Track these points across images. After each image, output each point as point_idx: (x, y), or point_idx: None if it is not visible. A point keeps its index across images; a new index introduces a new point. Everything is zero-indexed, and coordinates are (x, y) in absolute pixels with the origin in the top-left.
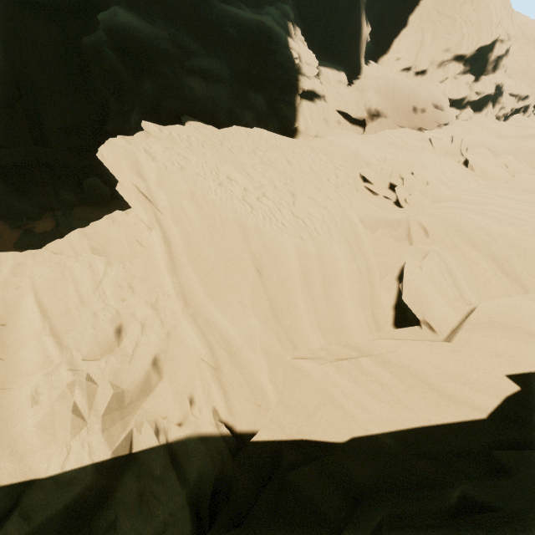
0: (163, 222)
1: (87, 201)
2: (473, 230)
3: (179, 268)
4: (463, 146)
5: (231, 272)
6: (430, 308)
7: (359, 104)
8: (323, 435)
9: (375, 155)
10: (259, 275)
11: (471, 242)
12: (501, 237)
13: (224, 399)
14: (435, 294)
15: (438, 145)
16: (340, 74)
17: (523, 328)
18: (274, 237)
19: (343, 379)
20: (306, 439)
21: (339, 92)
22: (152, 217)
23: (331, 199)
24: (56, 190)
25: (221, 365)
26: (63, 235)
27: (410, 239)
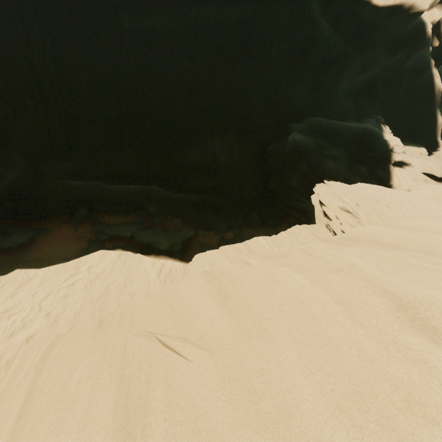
0: (362, 223)
1: (249, 224)
2: None
3: None
4: None
5: None
6: None
7: None
8: None
9: None
10: None
11: None
12: None
13: None
14: None
15: None
16: (421, 149)
17: None
18: None
19: None
20: None
21: (423, 160)
22: (355, 221)
23: None
24: (236, 217)
25: None
26: (237, 241)
27: None
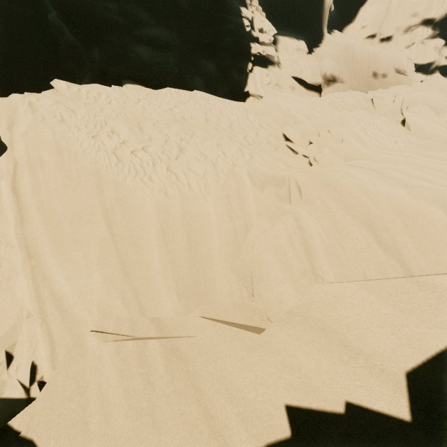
0: (19, 172)
1: None
2: (353, 190)
3: (27, 219)
4: (404, 105)
5: (78, 226)
6: (261, 284)
7: (315, 69)
8: (45, 442)
9: (307, 114)
10: (110, 230)
11: (346, 205)
12: (387, 201)
13: (51, 357)
14: (275, 267)
15: (379, 105)
16: (299, 43)
17: (339, 333)
18: (133, 192)
19: (112, 367)
20: (34, 441)
21: (295, 59)
22: (11, 167)
23: (226, 155)
24: None
25: (50, 323)
26: None
27: (290, 199)
